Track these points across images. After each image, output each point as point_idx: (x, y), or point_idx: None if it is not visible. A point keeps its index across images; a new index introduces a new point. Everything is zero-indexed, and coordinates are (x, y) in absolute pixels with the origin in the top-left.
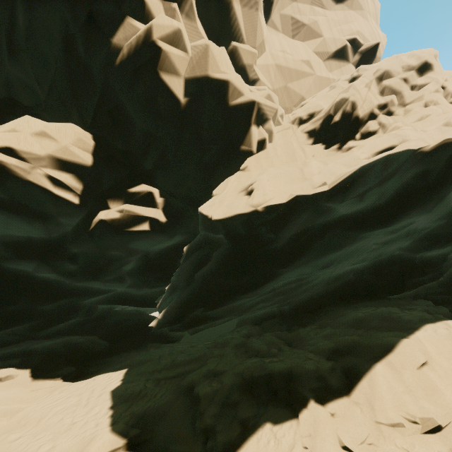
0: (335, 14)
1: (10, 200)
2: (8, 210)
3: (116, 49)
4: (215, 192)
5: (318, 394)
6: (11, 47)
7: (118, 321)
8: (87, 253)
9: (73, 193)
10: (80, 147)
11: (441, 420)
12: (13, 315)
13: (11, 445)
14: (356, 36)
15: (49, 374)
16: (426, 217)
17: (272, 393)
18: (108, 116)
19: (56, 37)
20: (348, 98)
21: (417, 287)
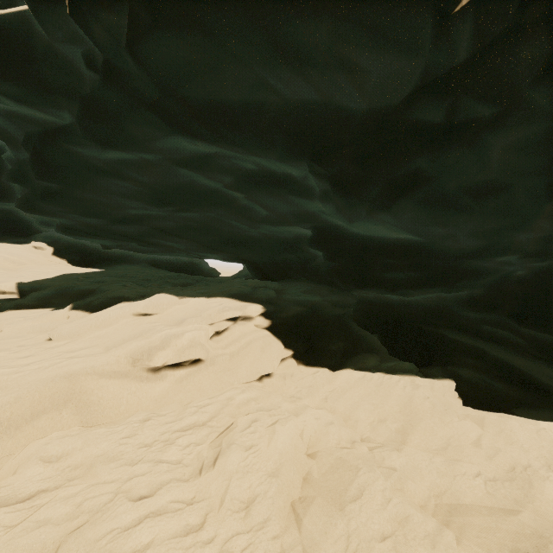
0: None
1: None
2: None
3: None
4: None
5: (81, 304)
6: None
7: None
8: None
9: None
10: None
11: (52, 333)
12: None
13: None
14: None
15: (61, 255)
16: (233, 149)
17: None
18: None
19: None
20: None
21: (390, 287)
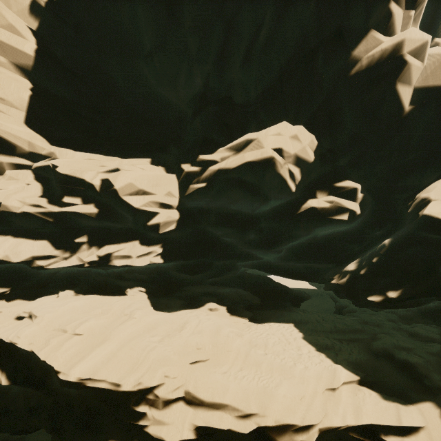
0: None
1: (257, 186)
2: (253, 193)
3: (353, 61)
4: (434, 197)
5: None
6: (247, 56)
7: (258, 283)
8: (273, 229)
9: (294, 183)
10: (310, 147)
11: None
12: (205, 265)
13: (266, 357)
14: None
15: (239, 313)
16: None
17: None
18: (327, 119)
19: (289, 47)
20: None
21: None
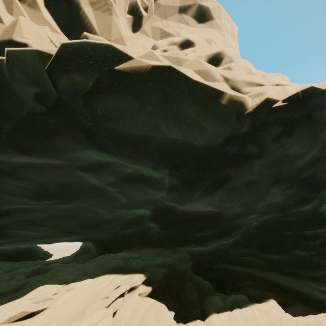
0: (196, 29)
1: None
2: None
3: None
4: None
5: None
6: None
7: None
8: None
9: None
10: None
11: None
12: None
13: None
14: None
15: None
16: (126, 160)
17: None
18: None
19: None
20: None
21: (201, 242)
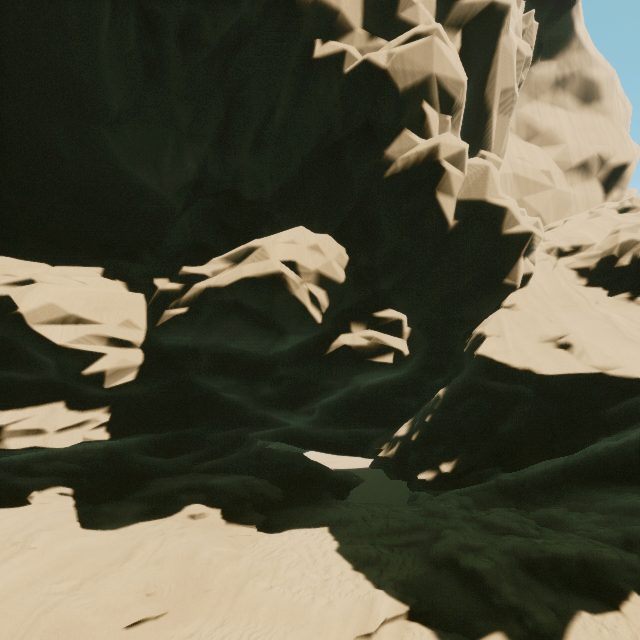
0: (579, 117)
1: (265, 313)
2: (259, 323)
3: (387, 161)
4: (489, 332)
5: (638, 587)
6: (258, 140)
7: (283, 464)
8: (297, 378)
9: (319, 311)
10: (338, 262)
11: None
12: (192, 439)
13: (270, 593)
14: (606, 146)
15: (242, 519)
16: None
17: (566, 580)
18: (361, 228)
19: (312, 136)
20: (639, 241)
21: None
